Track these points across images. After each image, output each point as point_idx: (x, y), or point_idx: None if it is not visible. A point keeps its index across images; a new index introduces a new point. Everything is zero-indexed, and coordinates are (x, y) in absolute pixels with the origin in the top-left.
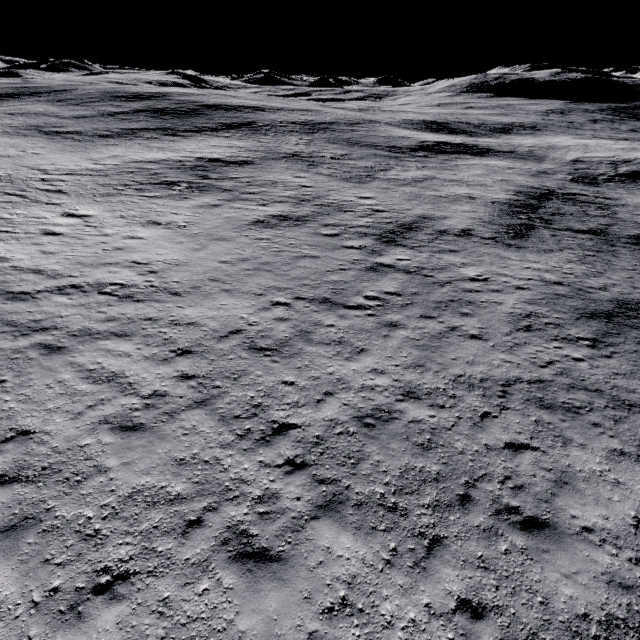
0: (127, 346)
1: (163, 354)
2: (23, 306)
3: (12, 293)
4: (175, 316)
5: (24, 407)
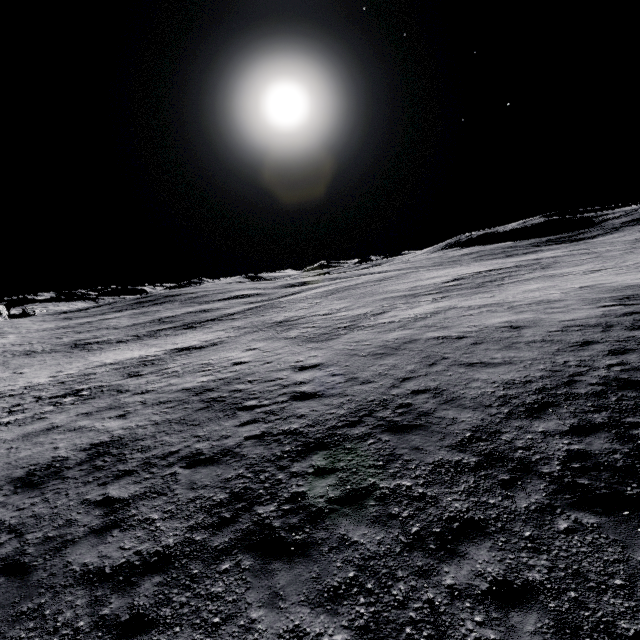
0: None
1: None
2: None
3: None
4: None
5: None
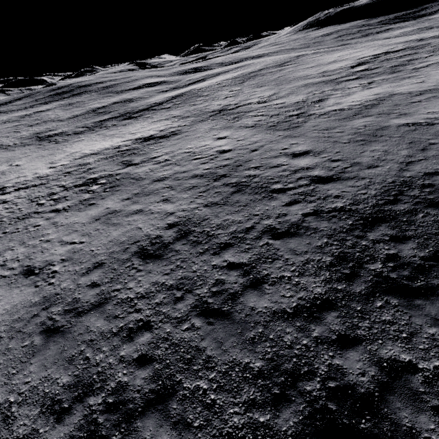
0: None
1: None
2: None
3: None
4: None
5: None
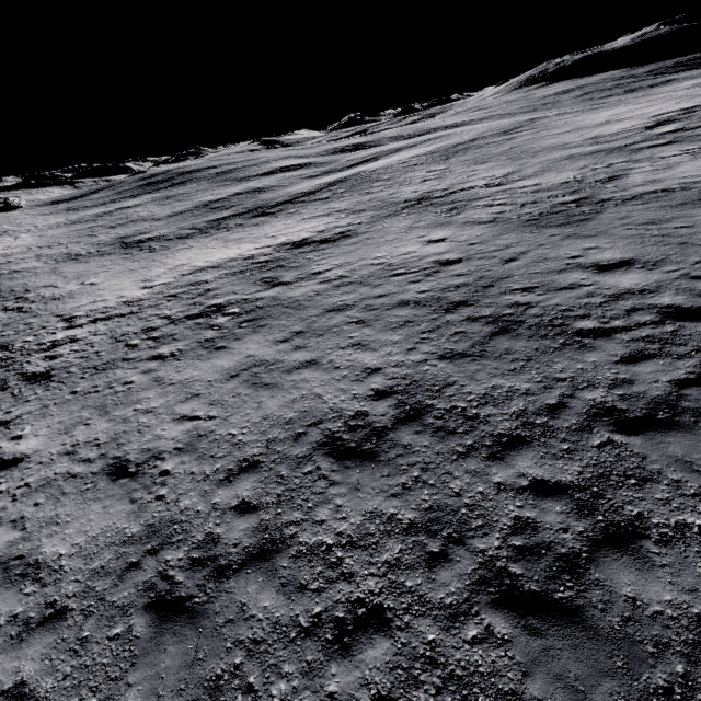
0: None
1: None
2: None
3: None
4: None
5: None
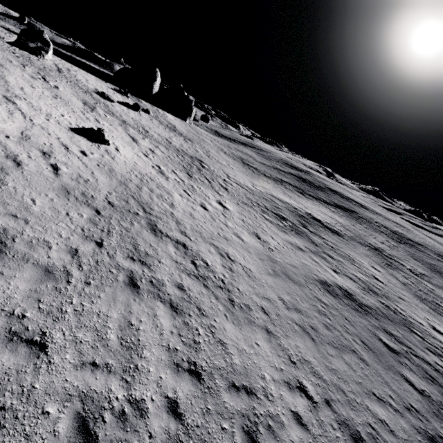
0: (168, 321)
1: (181, 357)
2: (152, 239)
3: (156, 227)
4: (217, 322)
5: (71, 318)
